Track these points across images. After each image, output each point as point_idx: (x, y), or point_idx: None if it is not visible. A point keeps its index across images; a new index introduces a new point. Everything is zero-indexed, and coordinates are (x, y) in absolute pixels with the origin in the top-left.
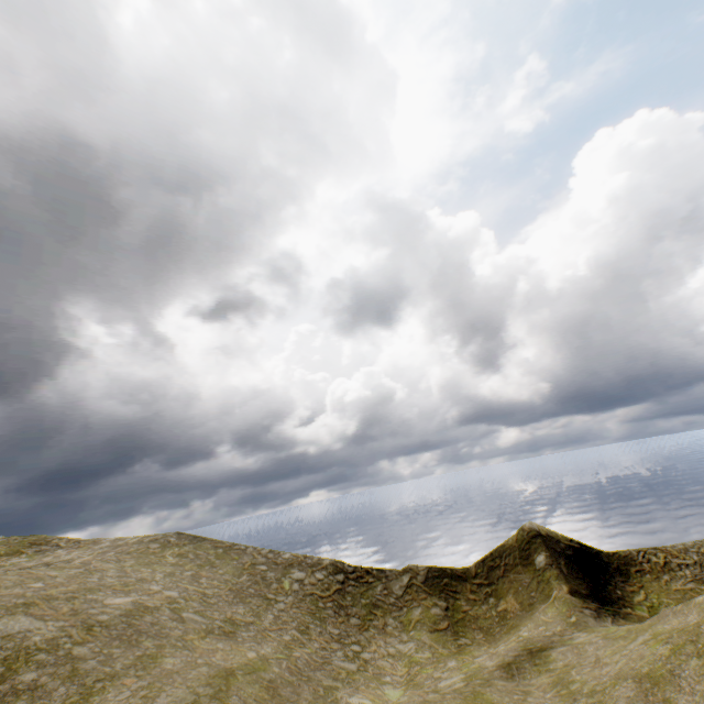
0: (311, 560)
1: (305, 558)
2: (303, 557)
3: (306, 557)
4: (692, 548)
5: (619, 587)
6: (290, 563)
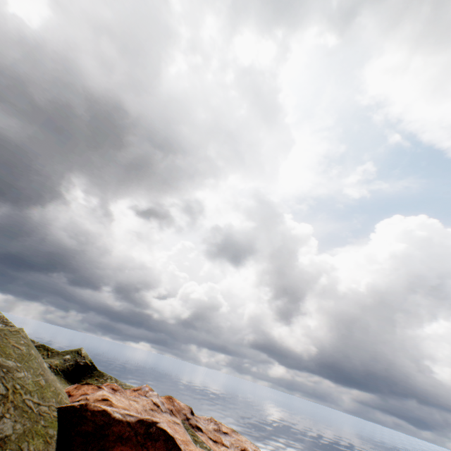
0: (7, 321)
1: (6, 319)
2: (6, 318)
3: (7, 319)
4: (125, 385)
5: (78, 379)
6: None
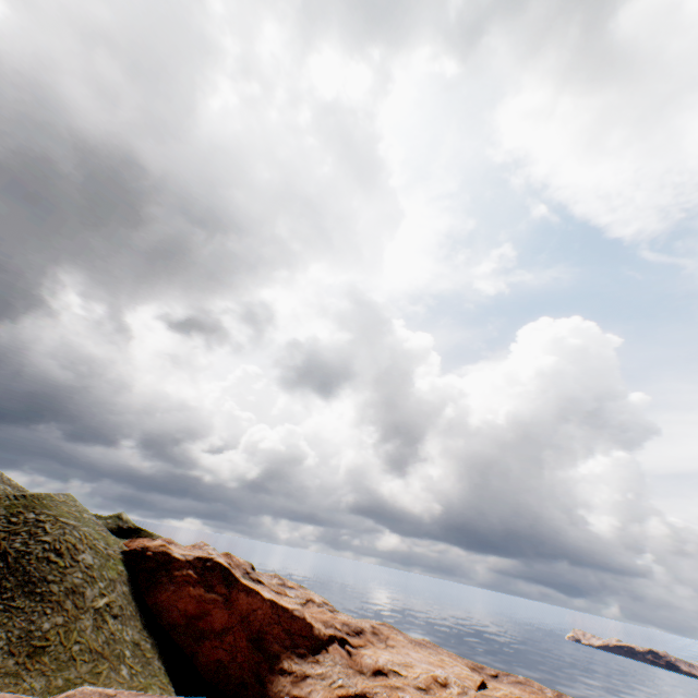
0: (23, 490)
1: (21, 488)
2: (21, 487)
3: (22, 487)
4: None
5: None
6: (11, 486)
